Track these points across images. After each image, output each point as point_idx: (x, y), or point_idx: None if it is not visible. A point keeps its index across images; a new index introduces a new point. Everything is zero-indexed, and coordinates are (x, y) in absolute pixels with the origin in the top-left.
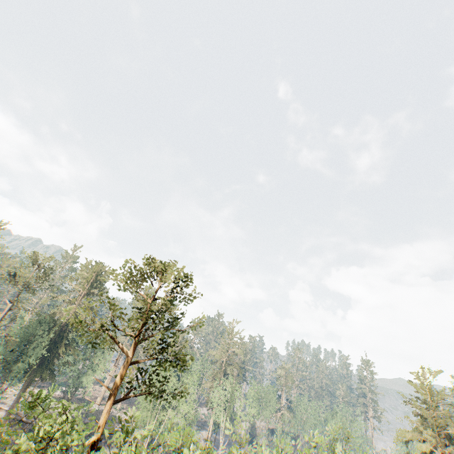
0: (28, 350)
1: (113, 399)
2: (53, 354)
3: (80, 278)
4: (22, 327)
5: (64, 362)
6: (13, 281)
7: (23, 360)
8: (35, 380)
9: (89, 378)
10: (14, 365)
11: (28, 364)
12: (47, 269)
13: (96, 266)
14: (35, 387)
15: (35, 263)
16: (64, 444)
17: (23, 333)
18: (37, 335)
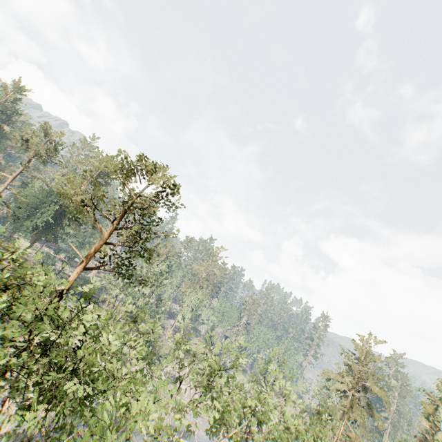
0: (37, 213)
1: (82, 265)
2: (58, 223)
3: (89, 165)
4: (34, 192)
5: (67, 233)
6: (26, 147)
7: (32, 219)
8: (41, 239)
9: (86, 252)
10: (24, 222)
11: (36, 224)
12: (58, 145)
13: (106, 158)
14: (43, 245)
15: (47, 136)
16: (15, 278)
17: (33, 197)
18: (46, 203)
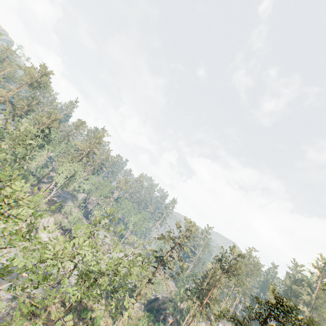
0: None
1: None
2: None
3: None
4: None
5: None
6: None
7: None
8: None
9: None
10: None
11: None
12: None
13: None
14: None
15: None
16: None
17: None
18: None
